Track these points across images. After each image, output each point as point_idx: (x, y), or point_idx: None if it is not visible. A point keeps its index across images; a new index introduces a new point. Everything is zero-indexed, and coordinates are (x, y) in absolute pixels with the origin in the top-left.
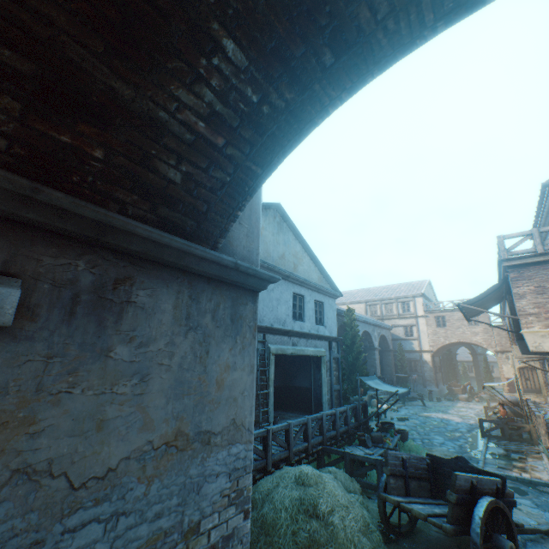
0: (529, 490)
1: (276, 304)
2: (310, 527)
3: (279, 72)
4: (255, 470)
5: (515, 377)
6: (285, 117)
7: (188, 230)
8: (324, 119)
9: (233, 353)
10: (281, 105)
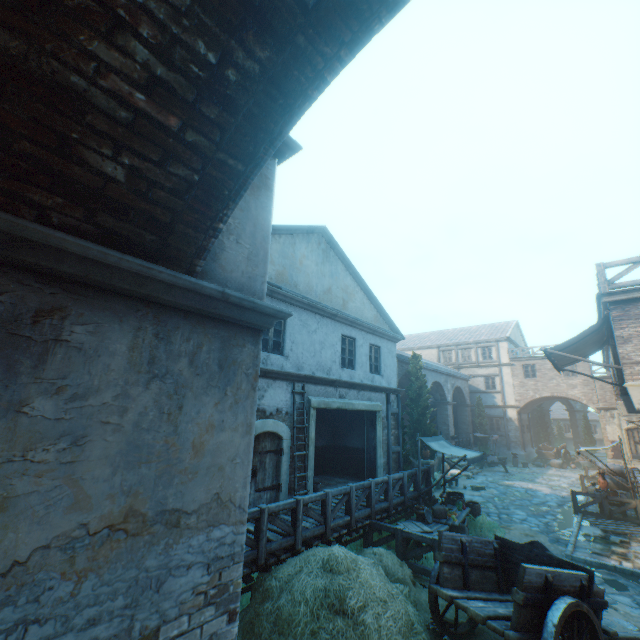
0: (630, 584)
1: (319, 348)
2: (334, 627)
3: (240, 16)
4: (279, 549)
5: (619, 441)
6: (263, 88)
7: (148, 247)
8: (322, 91)
9: (221, 409)
10: (254, 69)
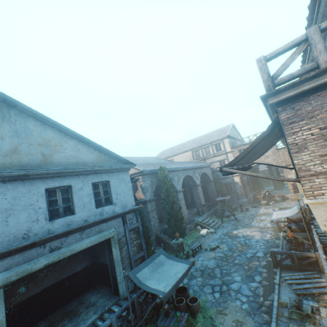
0: None
1: (3, 217)
2: None
3: None
4: None
5: (300, 210)
6: None
7: None
8: None
9: None
10: None
